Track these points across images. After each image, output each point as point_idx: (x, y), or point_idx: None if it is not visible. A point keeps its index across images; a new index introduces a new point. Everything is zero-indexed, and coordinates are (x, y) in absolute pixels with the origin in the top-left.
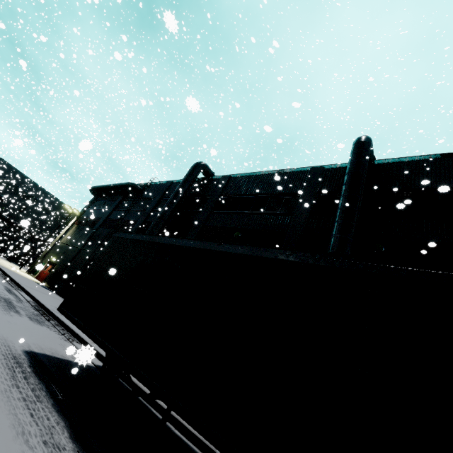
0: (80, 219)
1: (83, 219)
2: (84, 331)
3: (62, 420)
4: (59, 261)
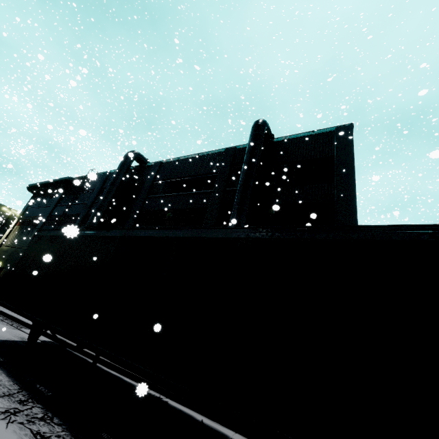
0: (22, 219)
1: (25, 219)
2: (15, 311)
3: (1, 369)
4: (6, 264)
